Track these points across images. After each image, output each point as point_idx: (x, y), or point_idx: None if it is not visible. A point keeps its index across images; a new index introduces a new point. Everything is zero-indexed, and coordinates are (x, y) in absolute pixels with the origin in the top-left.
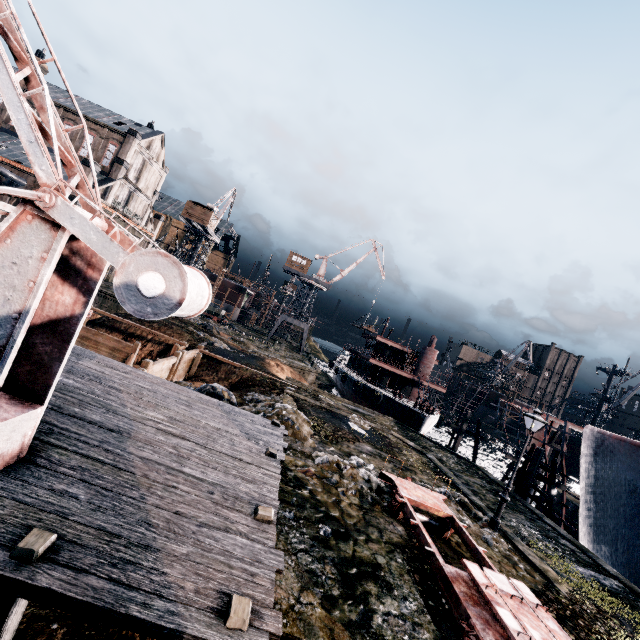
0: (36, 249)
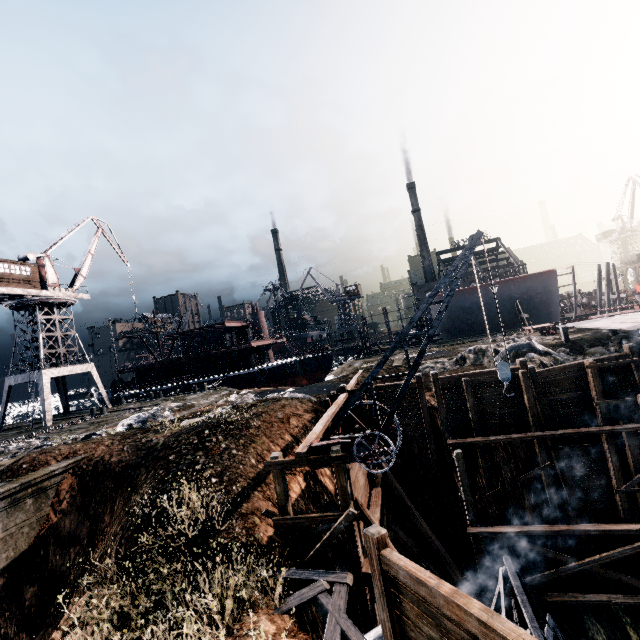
0: None
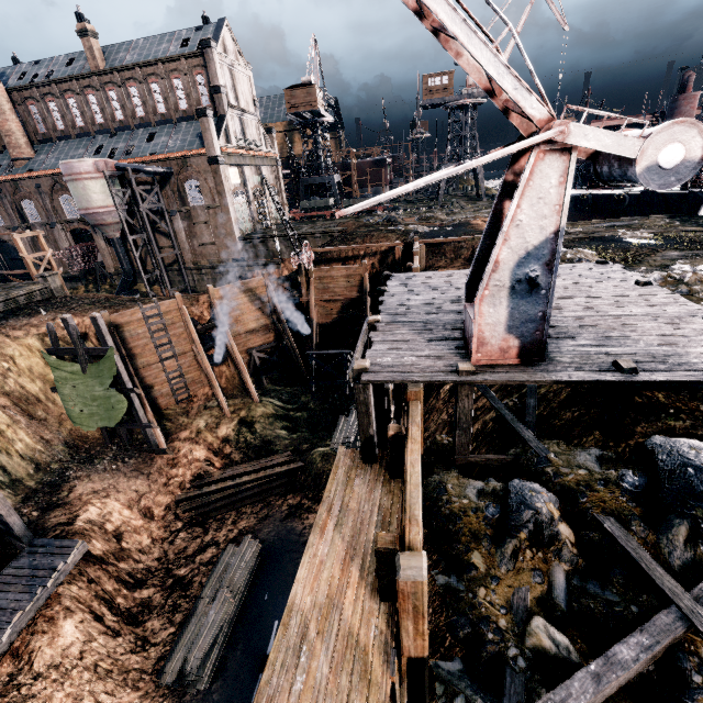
0: (553, 179)
